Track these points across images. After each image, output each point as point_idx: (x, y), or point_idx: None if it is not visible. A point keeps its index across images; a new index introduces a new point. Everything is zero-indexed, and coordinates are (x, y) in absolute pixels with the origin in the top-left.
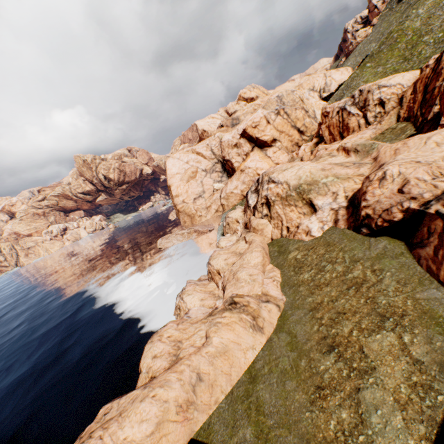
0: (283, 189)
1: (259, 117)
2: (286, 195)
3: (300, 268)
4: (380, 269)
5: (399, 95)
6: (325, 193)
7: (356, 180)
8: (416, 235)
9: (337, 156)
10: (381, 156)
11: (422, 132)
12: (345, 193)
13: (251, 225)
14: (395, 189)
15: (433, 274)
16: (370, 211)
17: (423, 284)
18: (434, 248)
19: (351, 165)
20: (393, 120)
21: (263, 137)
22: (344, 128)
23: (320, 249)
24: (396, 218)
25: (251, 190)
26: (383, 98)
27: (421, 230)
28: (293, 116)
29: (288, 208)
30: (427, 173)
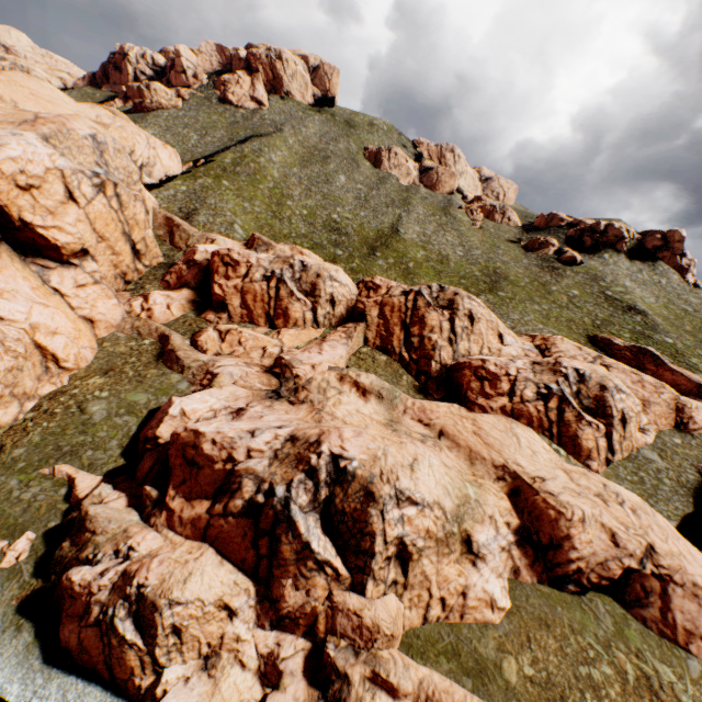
0: (436, 518)
1: (44, 165)
2: (446, 532)
3: (565, 701)
4: (637, 649)
5: (349, 301)
6: (481, 517)
7: (493, 490)
8: (627, 590)
9: (346, 392)
10: (462, 437)
11: (431, 389)
12: (503, 518)
13: (378, 631)
14: (606, 538)
15: (670, 638)
16: (582, 564)
17: (678, 656)
18: (660, 610)
19: (424, 439)
20: (362, 340)
21: (57, 231)
22: (280, 312)
23: (546, 637)
24: (617, 575)
25: (300, 503)
26: (336, 296)
27: (632, 586)
28: (132, 213)
29: (446, 559)
30: (614, 519)
